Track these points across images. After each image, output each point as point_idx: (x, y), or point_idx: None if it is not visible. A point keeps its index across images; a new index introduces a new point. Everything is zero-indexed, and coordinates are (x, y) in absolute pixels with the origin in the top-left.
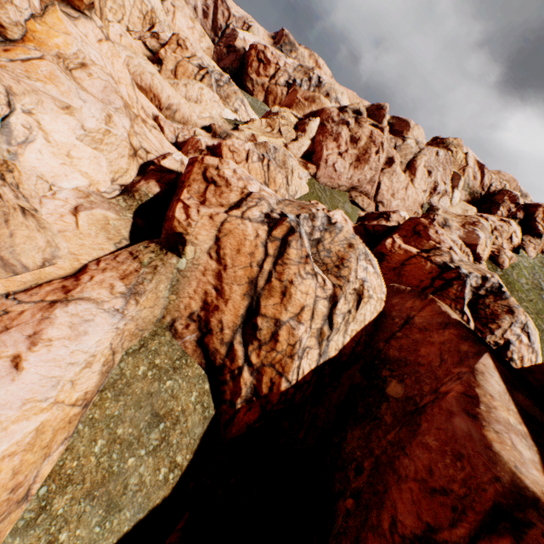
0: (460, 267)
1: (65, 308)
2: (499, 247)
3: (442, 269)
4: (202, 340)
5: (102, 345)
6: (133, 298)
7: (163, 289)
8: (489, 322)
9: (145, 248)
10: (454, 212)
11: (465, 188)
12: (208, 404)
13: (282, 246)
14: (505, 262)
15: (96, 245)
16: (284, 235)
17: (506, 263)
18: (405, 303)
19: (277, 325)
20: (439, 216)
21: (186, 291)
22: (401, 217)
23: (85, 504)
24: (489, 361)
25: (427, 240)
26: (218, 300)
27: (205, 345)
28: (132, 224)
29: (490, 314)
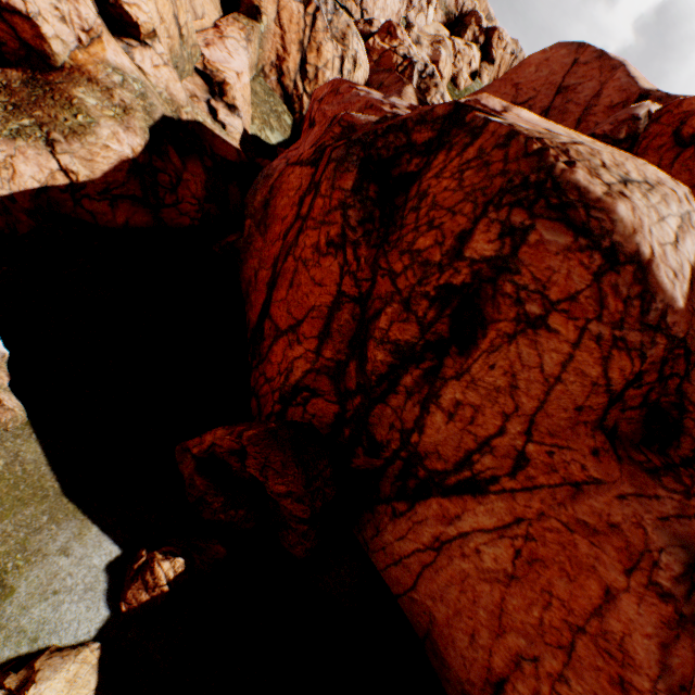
0: (413, 58)
1: (228, 41)
2: (459, 71)
3: (403, 59)
4: (280, 81)
5: (248, 63)
6: (249, 44)
7: (257, 44)
8: (425, 93)
9: (239, 17)
10: (428, 33)
11: (442, 7)
12: (290, 115)
13: (314, 21)
14: (461, 84)
15: (213, 12)
16: (314, 13)
17: (462, 86)
18: (380, 78)
19: (317, 71)
20: (414, 33)
21: (267, 49)
22: (381, 24)
23: (264, 127)
24: (411, 87)
25: (396, 40)
26: (285, 55)
27: (282, 84)
28: (220, 2)
29: (426, 89)
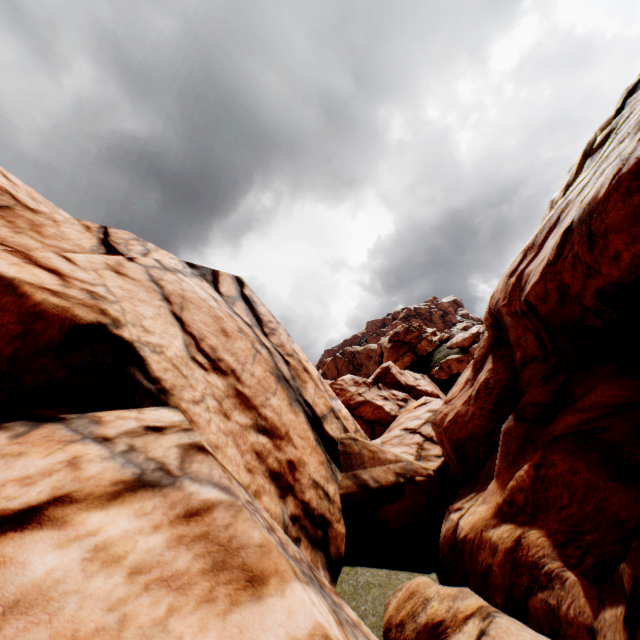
0: None
1: None
2: None
3: None
4: None
5: None
6: None
7: None
8: None
9: None
10: None
11: None
12: None
13: None
14: None
15: None
16: None
17: None
18: None
19: None
20: None
21: None
22: None
23: None
24: None
25: None
26: None
27: None
28: None
29: None
